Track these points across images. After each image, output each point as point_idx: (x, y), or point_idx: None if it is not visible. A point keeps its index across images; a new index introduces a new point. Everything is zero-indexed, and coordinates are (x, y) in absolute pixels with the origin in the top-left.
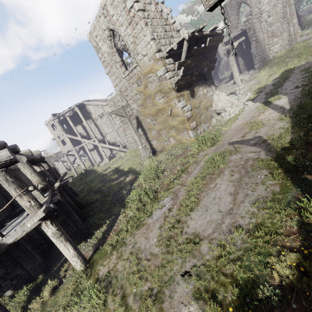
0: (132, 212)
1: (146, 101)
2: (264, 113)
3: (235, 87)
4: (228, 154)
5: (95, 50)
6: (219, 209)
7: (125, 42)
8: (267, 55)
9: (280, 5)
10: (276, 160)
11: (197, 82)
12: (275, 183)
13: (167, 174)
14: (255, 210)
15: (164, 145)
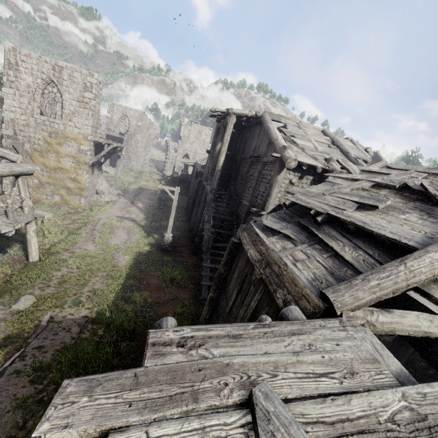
0: (51, 240)
1: (50, 153)
2: (133, 208)
3: (102, 176)
4: (118, 222)
5: (5, 62)
6: (124, 239)
7: (63, 103)
8: (128, 164)
9: (146, 140)
10: (142, 228)
11: (97, 165)
12: (142, 234)
13: (68, 223)
14: (137, 240)
15: (42, 198)
